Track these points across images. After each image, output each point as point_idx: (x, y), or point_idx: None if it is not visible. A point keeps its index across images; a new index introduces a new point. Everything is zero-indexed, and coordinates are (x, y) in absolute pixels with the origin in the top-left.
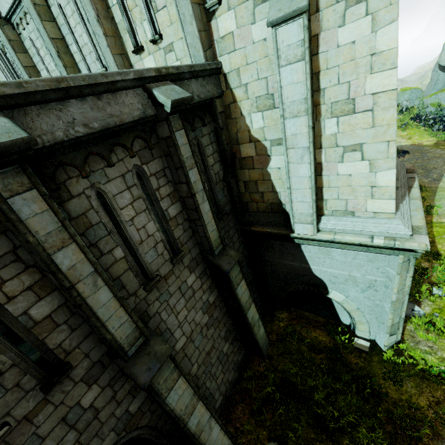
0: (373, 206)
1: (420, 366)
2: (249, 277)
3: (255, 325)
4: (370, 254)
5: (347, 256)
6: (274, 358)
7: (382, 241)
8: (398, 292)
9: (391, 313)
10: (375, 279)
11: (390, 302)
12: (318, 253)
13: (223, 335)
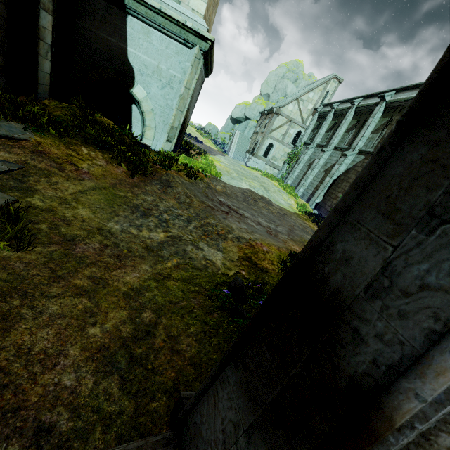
0: (193, 3)
1: (180, 160)
2: None
3: (44, 43)
4: (179, 46)
5: (162, 44)
6: (51, 107)
7: (192, 24)
8: (186, 87)
9: (176, 108)
10: (175, 75)
11: (179, 96)
12: (141, 32)
13: None
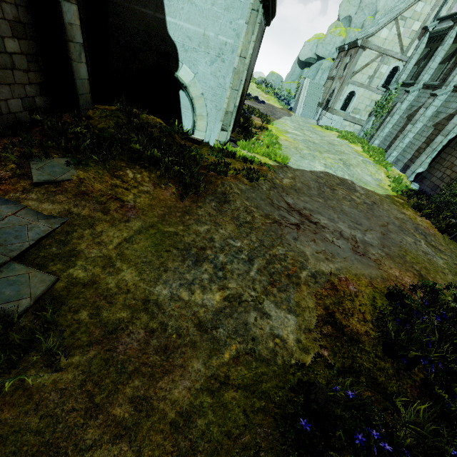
0: None
1: (238, 153)
2: (81, 12)
3: (74, 43)
4: None
5: (207, 0)
6: (95, 118)
7: None
8: (241, 56)
9: (230, 88)
10: (225, 42)
11: (232, 70)
12: None
13: (9, 16)
